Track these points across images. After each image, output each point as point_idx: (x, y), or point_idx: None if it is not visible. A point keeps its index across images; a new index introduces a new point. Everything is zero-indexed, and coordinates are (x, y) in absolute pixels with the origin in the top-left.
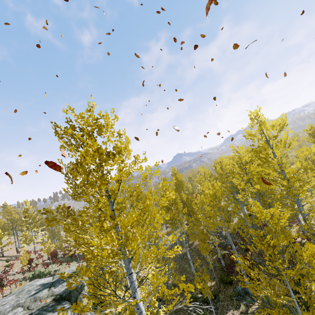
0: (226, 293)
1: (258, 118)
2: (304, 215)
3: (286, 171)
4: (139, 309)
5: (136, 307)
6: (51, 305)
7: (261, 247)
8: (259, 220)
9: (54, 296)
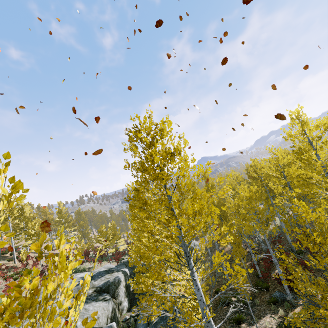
0: (262, 299)
1: (299, 118)
2: None
3: None
4: (197, 286)
5: (194, 284)
6: (94, 295)
7: (307, 244)
8: (303, 220)
9: (95, 288)
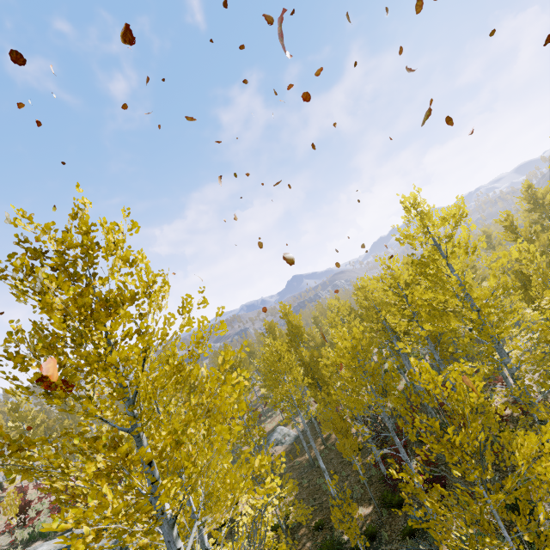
0: (393, 527)
1: (417, 207)
2: (513, 371)
3: (475, 294)
4: None
5: None
6: None
7: (440, 450)
8: (432, 395)
9: None
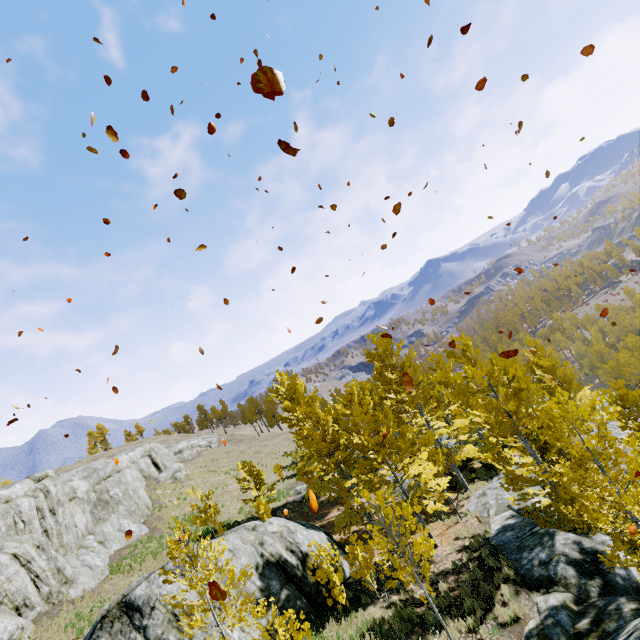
0: None
1: None
2: None
3: None
4: None
5: None
6: None
7: None
8: None
9: None
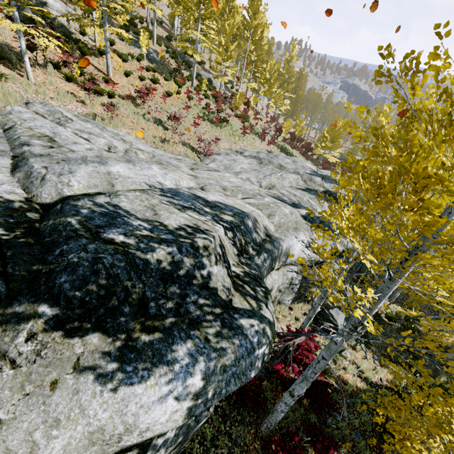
0: None
1: None
2: None
3: None
4: None
5: None
6: (325, 196)
7: None
8: None
9: (326, 190)
